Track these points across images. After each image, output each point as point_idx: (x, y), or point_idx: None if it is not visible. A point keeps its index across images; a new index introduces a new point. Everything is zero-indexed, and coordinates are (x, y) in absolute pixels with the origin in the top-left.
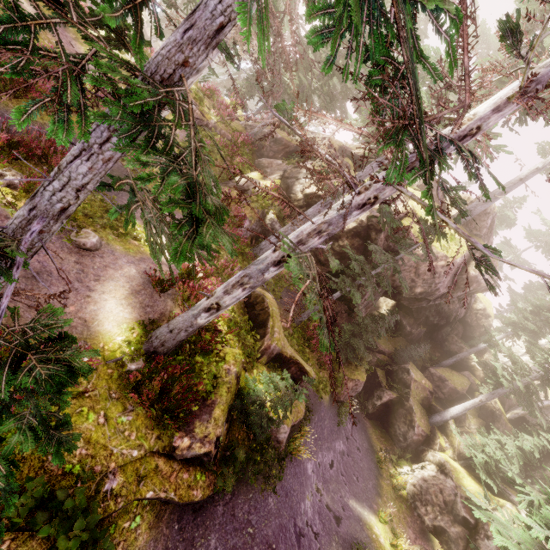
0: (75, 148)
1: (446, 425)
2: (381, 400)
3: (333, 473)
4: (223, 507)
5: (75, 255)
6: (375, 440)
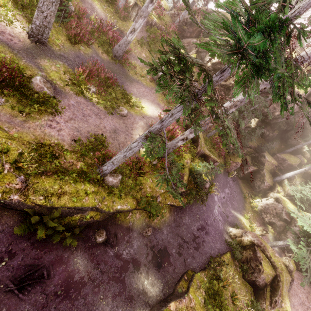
0: (178, 109)
1: (282, 182)
2: (248, 171)
3: (224, 200)
4: (188, 209)
5: (121, 120)
6: (243, 188)
